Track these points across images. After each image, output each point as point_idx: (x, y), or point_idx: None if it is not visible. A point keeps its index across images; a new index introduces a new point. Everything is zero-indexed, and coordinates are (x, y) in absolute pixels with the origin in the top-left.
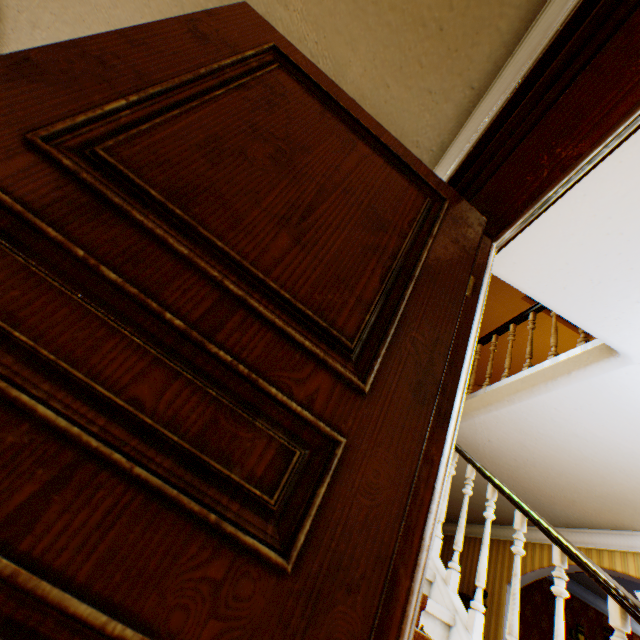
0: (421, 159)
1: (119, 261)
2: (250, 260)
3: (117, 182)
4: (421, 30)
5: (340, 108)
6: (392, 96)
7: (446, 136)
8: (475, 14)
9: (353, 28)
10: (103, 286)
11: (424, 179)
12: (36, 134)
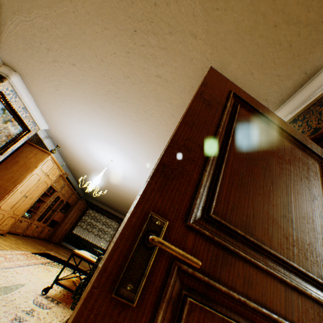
0: (267, 107)
1: (245, 288)
2: (285, 255)
3: (221, 229)
4: (277, 46)
5: (268, 119)
6: (254, 78)
7: (285, 96)
8: (314, 38)
9: (235, 46)
10: (246, 309)
11: (313, 151)
12: (190, 220)
